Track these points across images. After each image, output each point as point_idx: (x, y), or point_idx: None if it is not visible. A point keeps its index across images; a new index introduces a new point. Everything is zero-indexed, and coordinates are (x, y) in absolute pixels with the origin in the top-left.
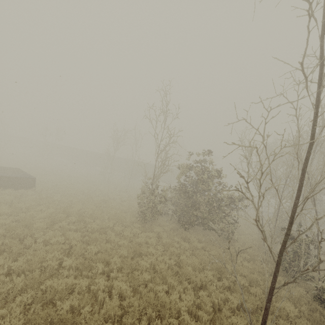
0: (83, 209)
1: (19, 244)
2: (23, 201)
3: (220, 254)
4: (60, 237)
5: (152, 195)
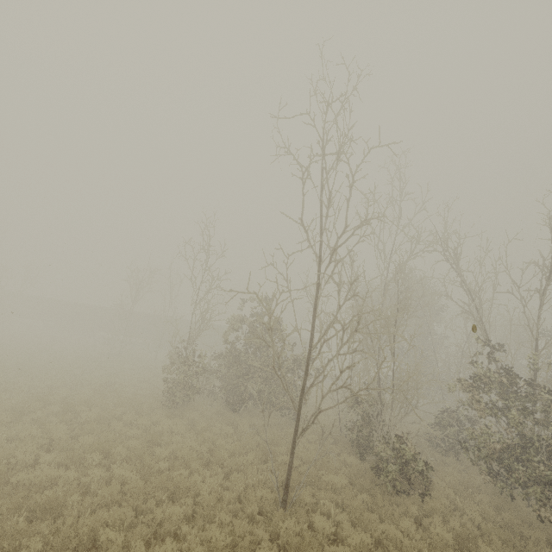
0: (71, 396)
1: None
2: None
3: (275, 435)
4: (35, 429)
5: (185, 364)
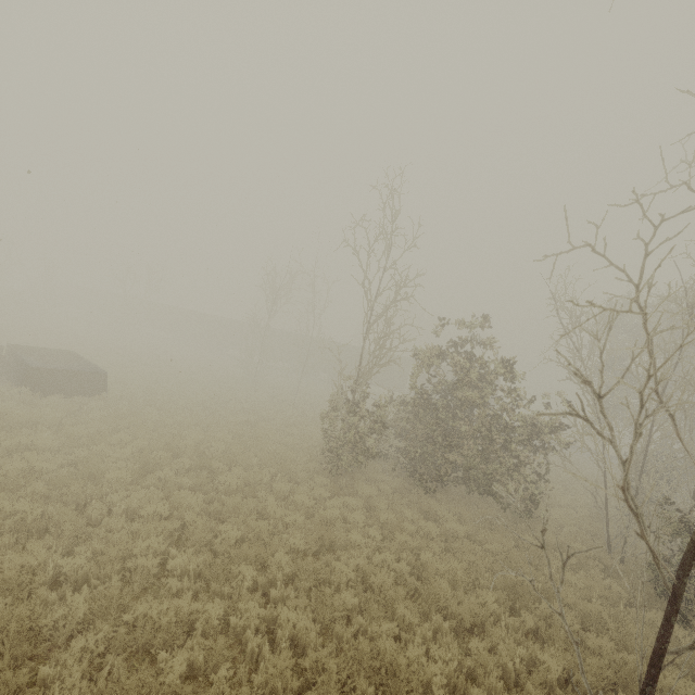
0: (205, 441)
1: (76, 516)
2: (82, 422)
3: (510, 551)
4: (160, 503)
5: (355, 414)
